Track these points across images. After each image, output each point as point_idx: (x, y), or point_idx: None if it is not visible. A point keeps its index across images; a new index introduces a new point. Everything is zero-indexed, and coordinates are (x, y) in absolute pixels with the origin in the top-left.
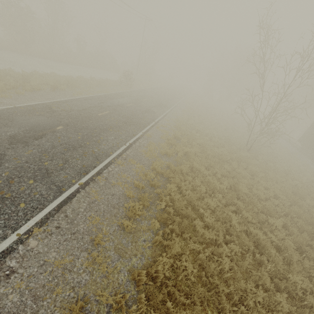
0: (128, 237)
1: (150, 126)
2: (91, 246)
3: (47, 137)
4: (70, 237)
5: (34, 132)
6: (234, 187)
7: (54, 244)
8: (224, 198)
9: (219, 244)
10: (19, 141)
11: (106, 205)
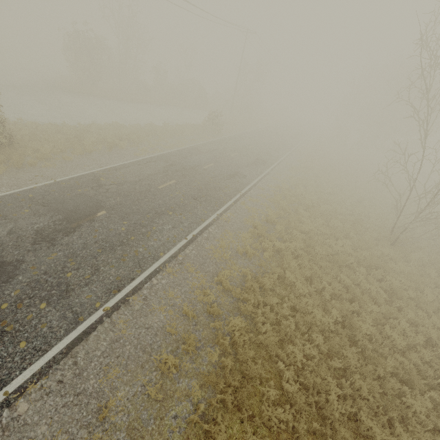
0: (152, 407)
1: (232, 202)
2: (95, 418)
3: (81, 230)
4: (72, 401)
5: (67, 222)
6: (350, 321)
7: (48, 411)
8: (328, 341)
9: (299, 436)
10: (45, 238)
11: (134, 346)
